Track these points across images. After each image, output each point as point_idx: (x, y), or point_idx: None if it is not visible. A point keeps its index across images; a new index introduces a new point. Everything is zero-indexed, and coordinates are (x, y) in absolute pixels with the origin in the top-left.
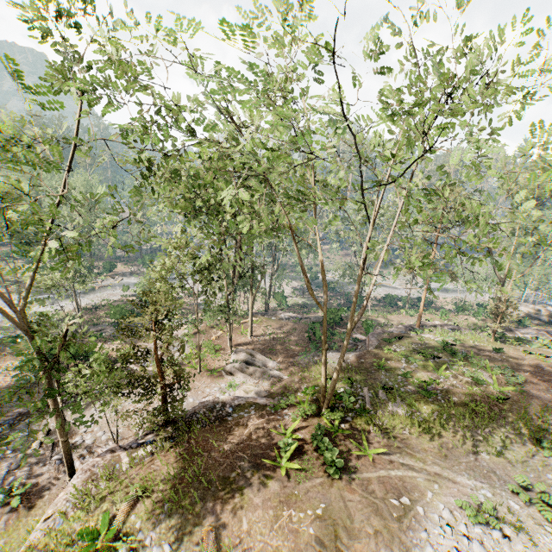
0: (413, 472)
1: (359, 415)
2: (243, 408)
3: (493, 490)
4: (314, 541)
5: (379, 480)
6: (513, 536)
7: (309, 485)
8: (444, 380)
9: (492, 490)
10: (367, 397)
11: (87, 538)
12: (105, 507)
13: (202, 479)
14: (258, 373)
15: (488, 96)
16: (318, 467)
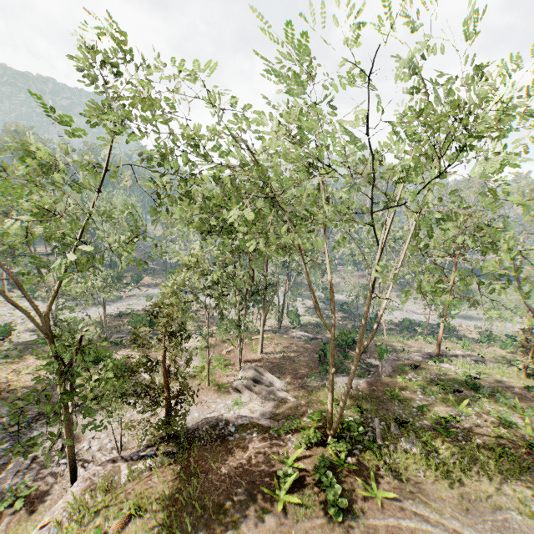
0: (428, 524)
1: (368, 449)
2: (246, 428)
3: None
4: None
5: (387, 529)
6: None
7: (308, 524)
8: (466, 418)
9: None
10: (378, 429)
11: None
12: (98, 521)
13: (195, 503)
14: (265, 392)
15: (500, 122)
16: (319, 504)
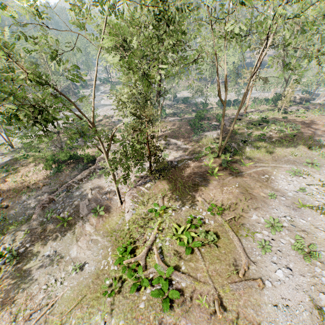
0: (265, 167)
1: (234, 154)
2: (182, 161)
3: (296, 166)
4: (240, 193)
5: (254, 173)
6: (306, 177)
7: (228, 179)
8: (266, 134)
9: (296, 166)
10: (235, 146)
11: (153, 211)
12: (151, 203)
13: (186, 186)
14: (175, 148)
15: None
16: (228, 173)
